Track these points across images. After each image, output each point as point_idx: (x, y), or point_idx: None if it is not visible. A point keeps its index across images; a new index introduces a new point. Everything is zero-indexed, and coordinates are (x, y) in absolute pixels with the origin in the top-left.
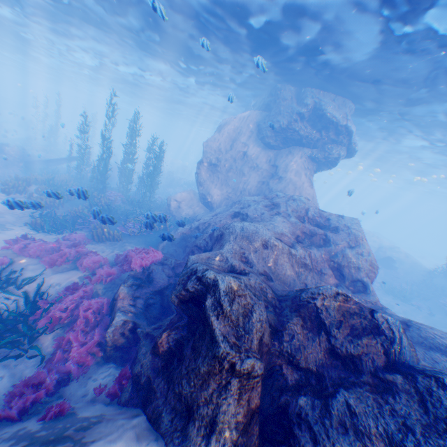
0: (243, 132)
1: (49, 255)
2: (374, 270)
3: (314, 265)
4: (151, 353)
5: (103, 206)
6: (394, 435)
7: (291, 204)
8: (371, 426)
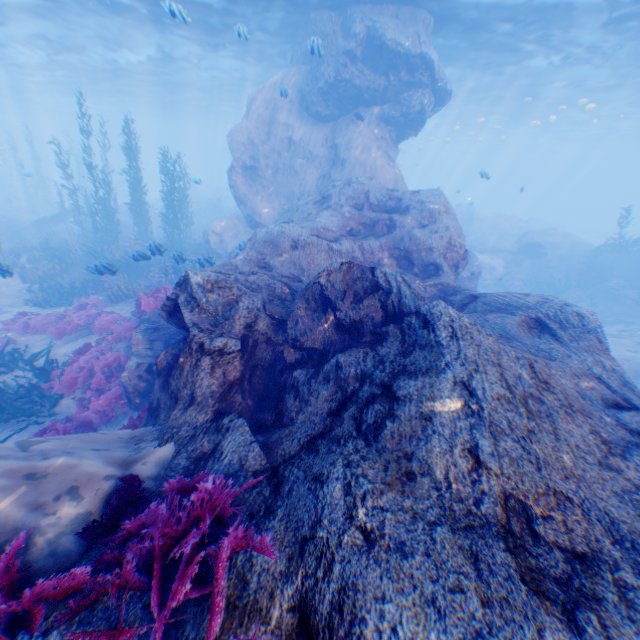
0: (280, 107)
1: (56, 326)
2: (456, 249)
3: (370, 259)
4: (156, 376)
5: (117, 261)
6: (367, 370)
7: (346, 191)
8: (350, 370)
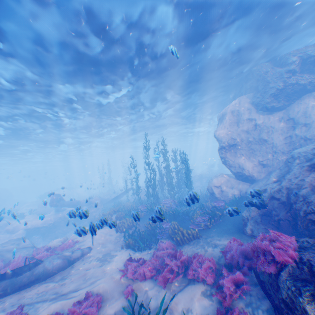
0: (241, 112)
1: (161, 274)
2: None
3: None
4: None
5: (166, 212)
6: None
7: None
8: None
